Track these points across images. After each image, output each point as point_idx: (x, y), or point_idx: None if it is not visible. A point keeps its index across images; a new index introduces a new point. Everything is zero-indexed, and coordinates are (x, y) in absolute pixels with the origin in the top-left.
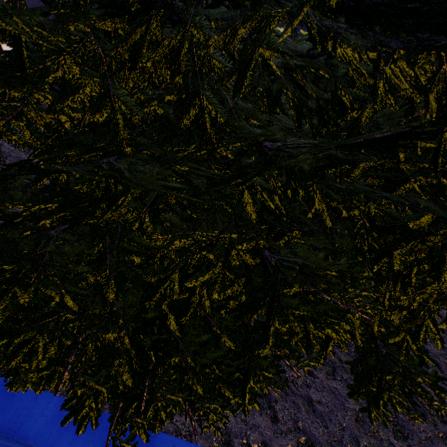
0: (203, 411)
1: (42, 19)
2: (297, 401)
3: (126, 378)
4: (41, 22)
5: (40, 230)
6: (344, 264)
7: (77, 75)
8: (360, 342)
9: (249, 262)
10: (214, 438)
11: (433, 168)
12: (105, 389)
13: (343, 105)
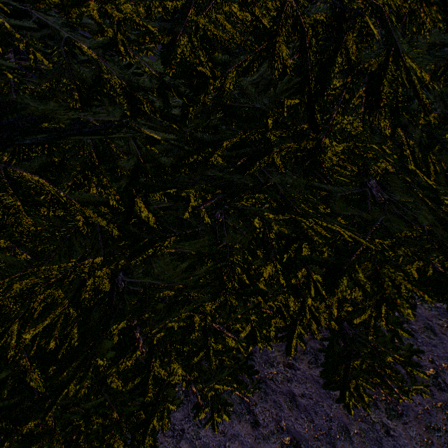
0: None
1: None
2: (279, 400)
3: None
4: None
5: None
6: (200, 274)
7: None
8: (335, 324)
9: (107, 291)
10: None
11: (313, 128)
12: None
13: (205, 76)
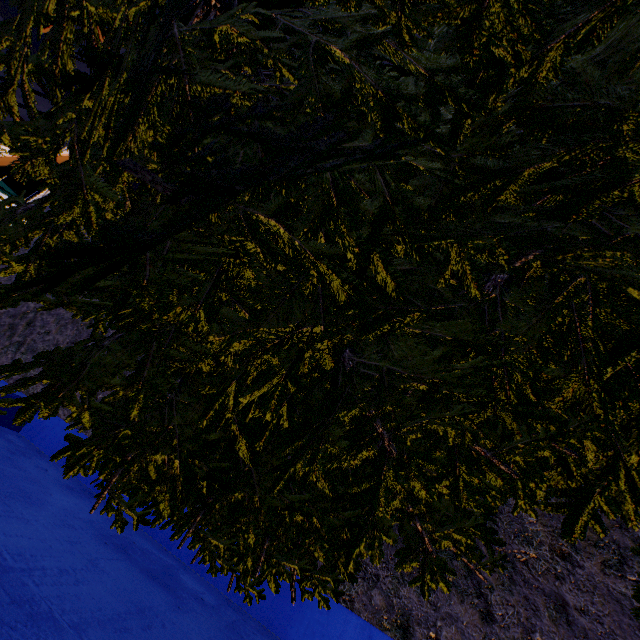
0: (277, 568)
1: (42, 123)
2: (534, 599)
3: (164, 508)
4: (40, 126)
5: (99, 340)
6: (464, 369)
7: (46, 176)
8: None
9: (328, 369)
10: (385, 616)
11: None
12: (136, 516)
13: (501, 63)
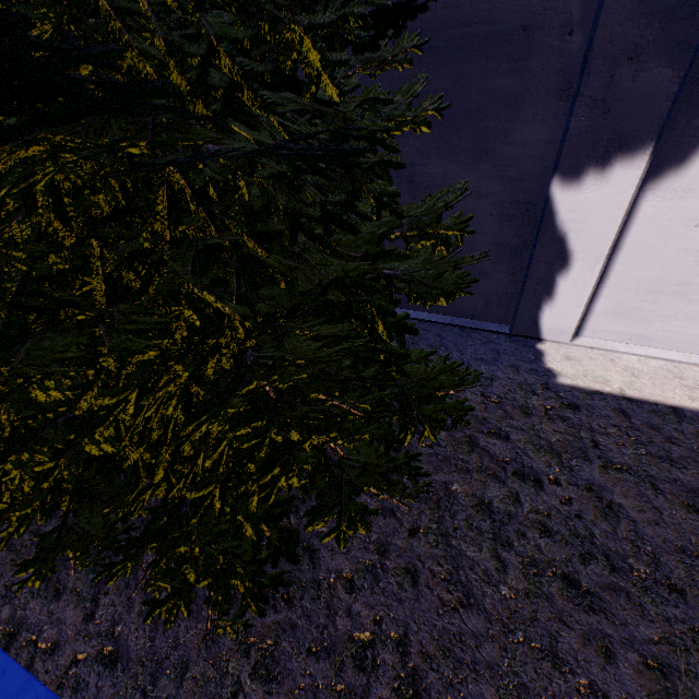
0: None
1: None
2: (135, 598)
3: None
4: None
5: None
6: None
7: None
8: (229, 512)
9: None
10: (3, 627)
11: None
12: None
13: None
